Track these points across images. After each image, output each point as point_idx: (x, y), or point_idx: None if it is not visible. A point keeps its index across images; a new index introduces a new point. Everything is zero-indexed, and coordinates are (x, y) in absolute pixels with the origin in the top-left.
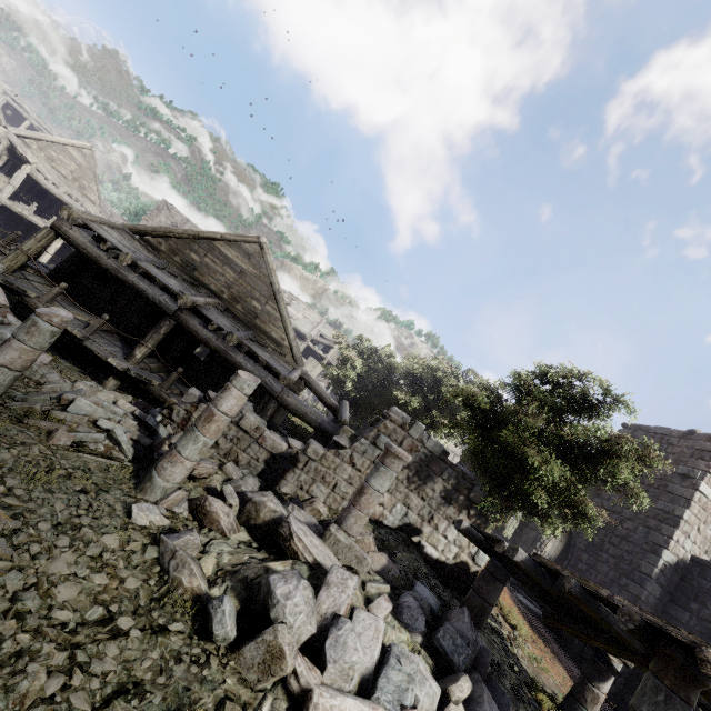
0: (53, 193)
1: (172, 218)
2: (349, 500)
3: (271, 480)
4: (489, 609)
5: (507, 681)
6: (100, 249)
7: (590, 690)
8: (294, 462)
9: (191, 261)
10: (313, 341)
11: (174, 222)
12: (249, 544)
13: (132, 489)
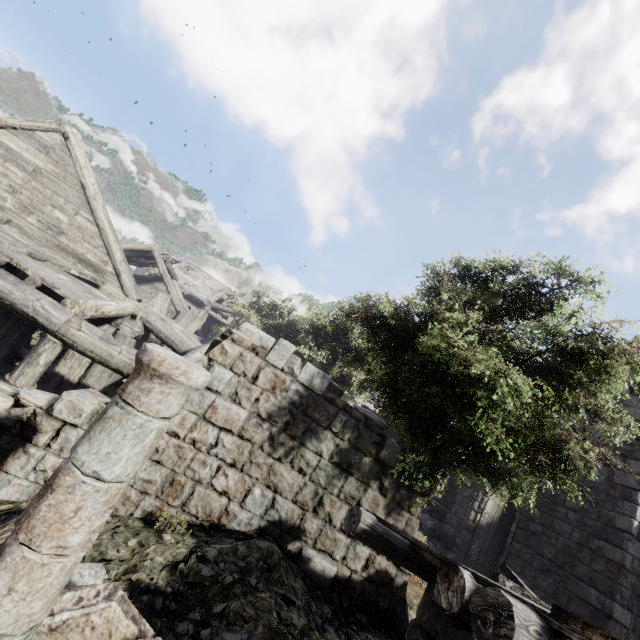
0: None
1: None
2: (156, 494)
3: None
4: None
5: None
6: None
7: None
8: (28, 434)
9: None
10: (220, 313)
11: None
12: None
13: None
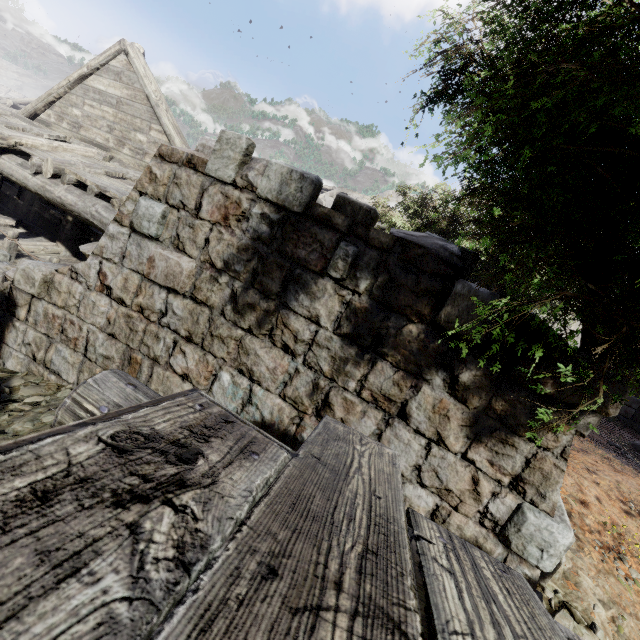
0: None
1: None
2: None
3: None
4: None
5: None
6: None
7: None
8: (11, 308)
9: (75, 120)
10: None
11: None
12: None
13: None
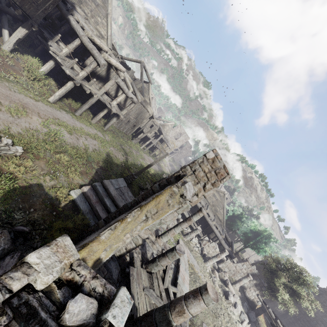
0: (163, 140)
1: (181, 131)
2: (232, 274)
3: (217, 263)
4: (259, 315)
5: None
6: None
7: None
8: (223, 261)
9: None
10: None
11: (181, 132)
12: (220, 281)
13: (203, 262)
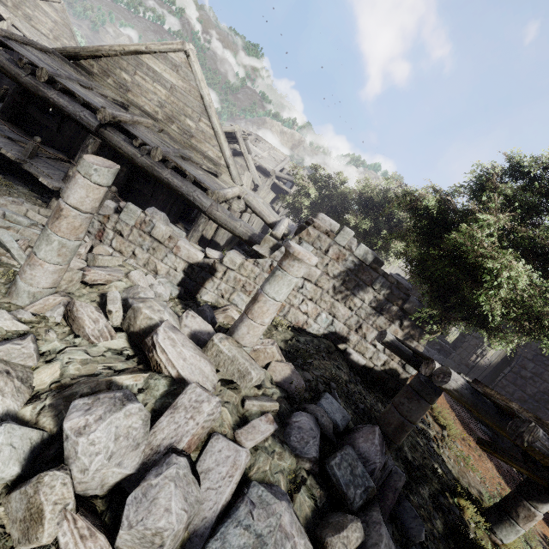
0: None
1: None
2: None
3: (192, 289)
4: (409, 427)
5: (426, 488)
6: (20, 68)
7: (525, 507)
8: (212, 272)
9: (123, 82)
10: (281, 179)
11: None
12: (120, 352)
13: (2, 293)
